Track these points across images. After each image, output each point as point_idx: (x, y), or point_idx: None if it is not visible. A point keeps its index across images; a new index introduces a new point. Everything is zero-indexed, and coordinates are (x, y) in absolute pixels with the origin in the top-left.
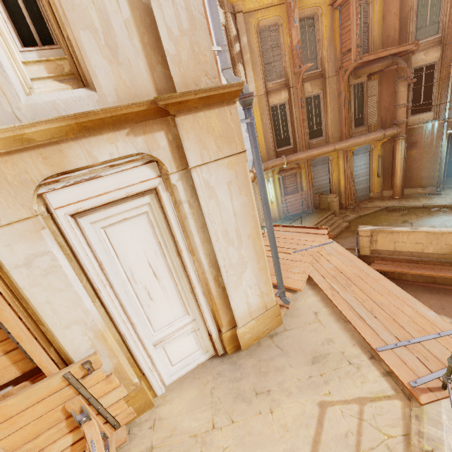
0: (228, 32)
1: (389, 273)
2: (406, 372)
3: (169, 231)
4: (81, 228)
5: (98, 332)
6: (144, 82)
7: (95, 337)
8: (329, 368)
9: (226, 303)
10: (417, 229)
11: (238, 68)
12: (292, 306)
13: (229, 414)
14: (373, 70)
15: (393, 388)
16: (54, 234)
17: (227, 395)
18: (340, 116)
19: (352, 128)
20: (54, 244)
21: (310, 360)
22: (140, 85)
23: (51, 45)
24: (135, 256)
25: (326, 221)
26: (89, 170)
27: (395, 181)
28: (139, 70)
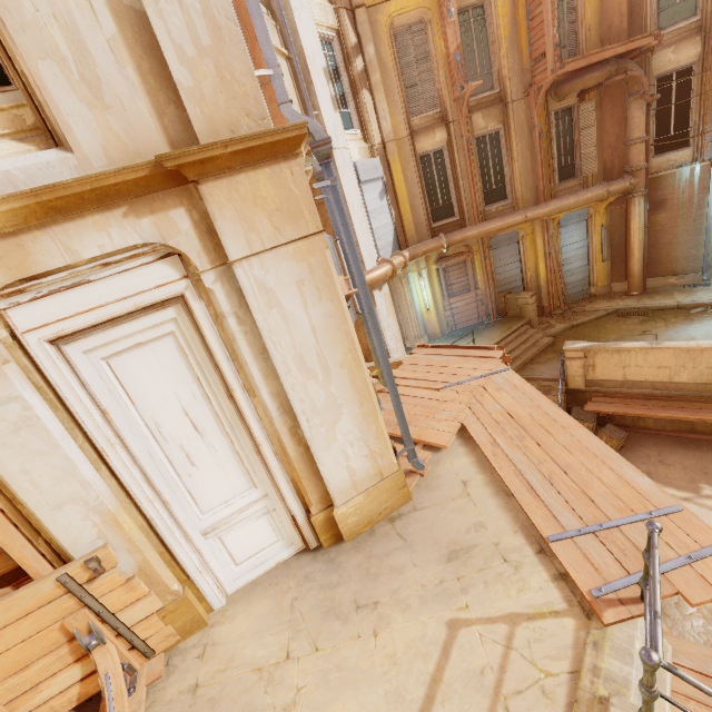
0: (343, 41)
1: (617, 417)
2: (588, 574)
3: (212, 360)
4: (69, 360)
5: (107, 515)
6: (149, 134)
7: (104, 522)
8: (472, 568)
9: (314, 469)
10: (660, 344)
11: (362, 97)
12: (429, 473)
13: (314, 637)
14: (586, 85)
15: (566, 599)
16: (26, 371)
17: (314, 610)
18: (533, 164)
19: (555, 182)
20: (26, 386)
21: (445, 556)
22: (144, 139)
23: (4, 86)
24: (161, 399)
25: (516, 336)
26: (69, 273)
27: (631, 266)
28: (139, 115)
